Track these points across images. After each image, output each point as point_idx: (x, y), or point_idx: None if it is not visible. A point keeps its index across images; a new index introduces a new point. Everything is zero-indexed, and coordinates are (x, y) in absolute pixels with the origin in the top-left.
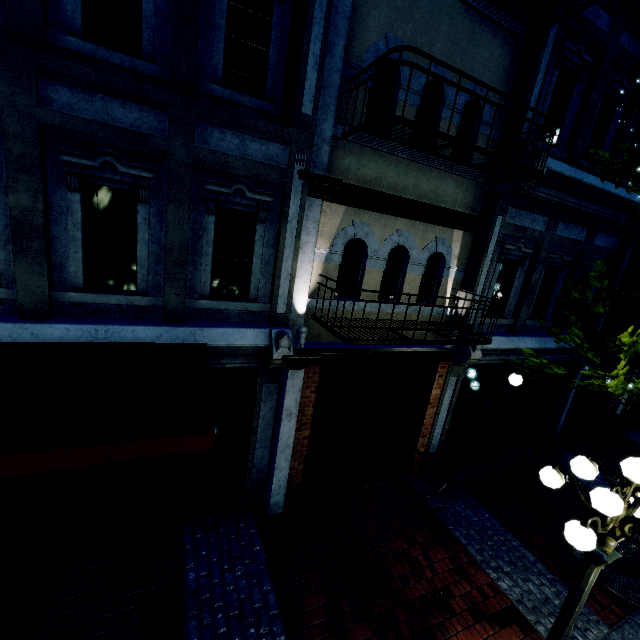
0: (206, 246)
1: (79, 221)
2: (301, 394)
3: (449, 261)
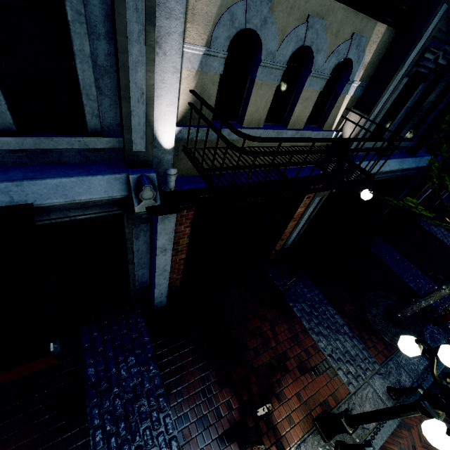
0: None
1: None
2: (175, 230)
3: (355, 72)
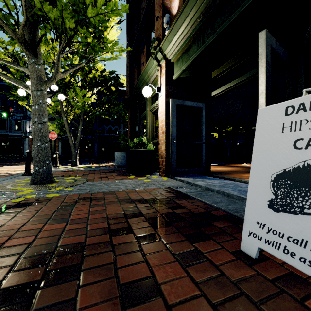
0: (14, 125)
1: (0, 123)
2: (29, 142)
3: None
